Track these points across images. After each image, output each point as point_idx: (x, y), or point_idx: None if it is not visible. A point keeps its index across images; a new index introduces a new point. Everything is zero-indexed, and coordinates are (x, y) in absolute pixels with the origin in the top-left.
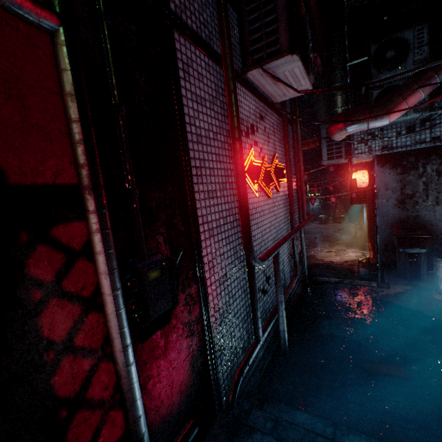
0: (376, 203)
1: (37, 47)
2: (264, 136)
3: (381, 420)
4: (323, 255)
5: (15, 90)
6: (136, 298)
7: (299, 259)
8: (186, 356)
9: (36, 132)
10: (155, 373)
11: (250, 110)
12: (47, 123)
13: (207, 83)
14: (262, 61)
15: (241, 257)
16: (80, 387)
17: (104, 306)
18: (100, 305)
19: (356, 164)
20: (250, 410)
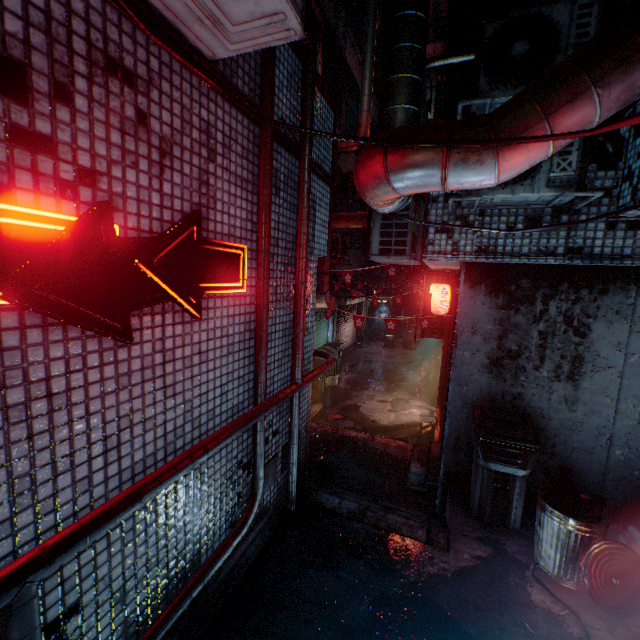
0: (453, 356)
1: None
2: (129, 138)
3: None
4: (372, 408)
5: None
6: None
7: (282, 459)
8: None
9: None
10: None
11: None
12: None
13: None
14: None
15: None
16: None
17: None
18: None
19: (436, 270)
20: None
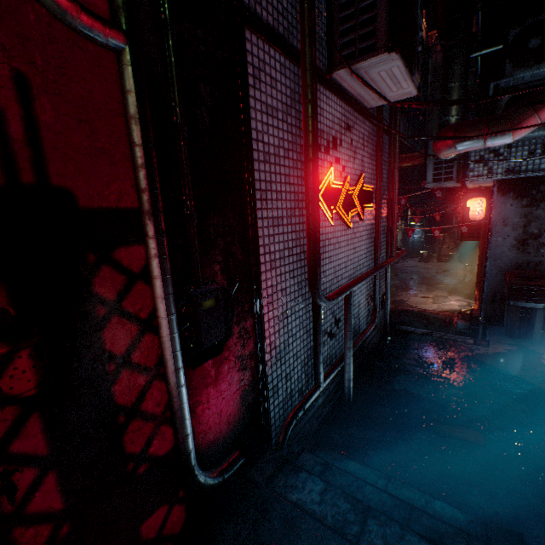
0: (489, 242)
1: (104, 67)
2: (349, 151)
3: (442, 481)
4: (417, 301)
5: (84, 114)
6: (189, 325)
7: (381, 302)
8: (236, 389)
9: (102, 157)
10: (205, 399)
11: (333, 119)
12: (112, 147)
13: (281, 90)
14: (353, 57)
15: (306, 294)
16: (136, 399)
17: (159, 329)
18: (155, 328)
19: (472, 189)
20: (300, 452)
